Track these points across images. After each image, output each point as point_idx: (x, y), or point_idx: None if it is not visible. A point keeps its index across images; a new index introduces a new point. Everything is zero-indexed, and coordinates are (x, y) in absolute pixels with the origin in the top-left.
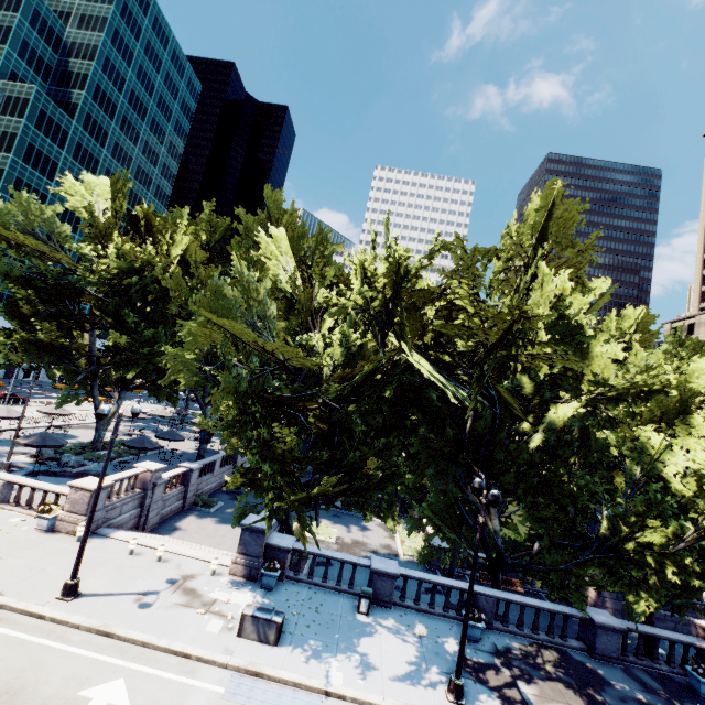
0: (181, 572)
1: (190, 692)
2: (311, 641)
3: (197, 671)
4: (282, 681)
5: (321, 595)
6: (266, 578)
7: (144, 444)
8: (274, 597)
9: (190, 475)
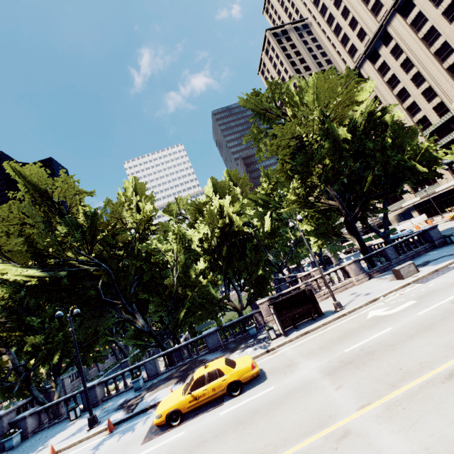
0: None
1: None
2: None
3: None
4: None
5: (52, 428)
6: (7, 443)
7: None
8: (13, 450)
9: None
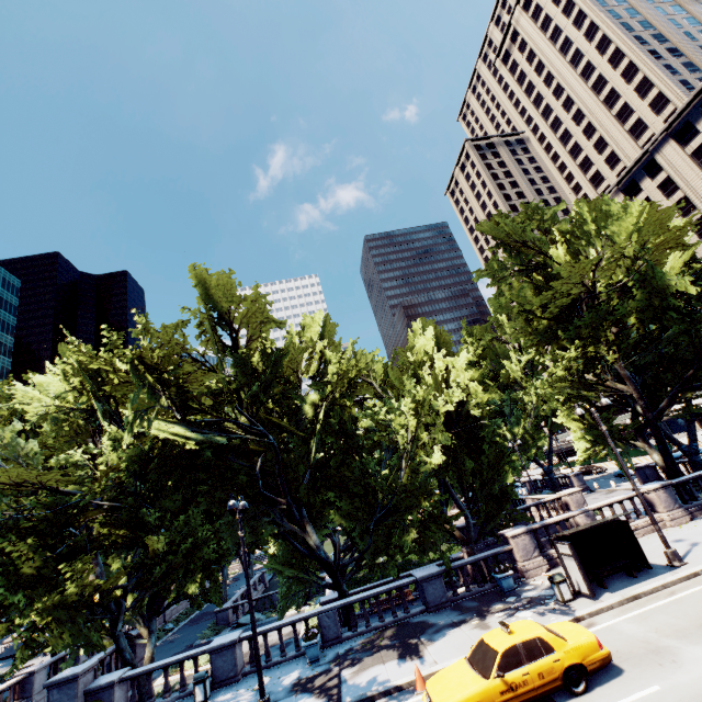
0: None
1: None
2: None
3: None
4: None
5: None
6: None
7: None
8: None
9: (31, 681)
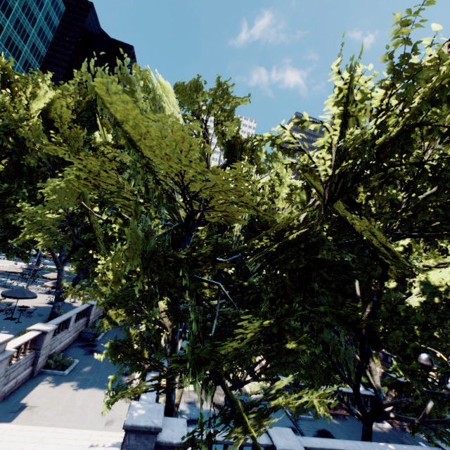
0: None
1: None
2: None
3: None
4: None
5: None
6: None
7: None
8: None
9: (42, 338)
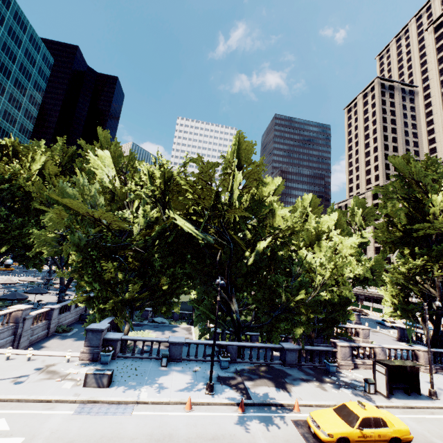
0: (45, 363)
1: (50, 416)
2: (130, 382)
3: (56, 407)
4: (111, 402)
5: (139, 362)
6: (103, 357)
7: (16, 296)
8: (109, 367)
9: (52, 312)
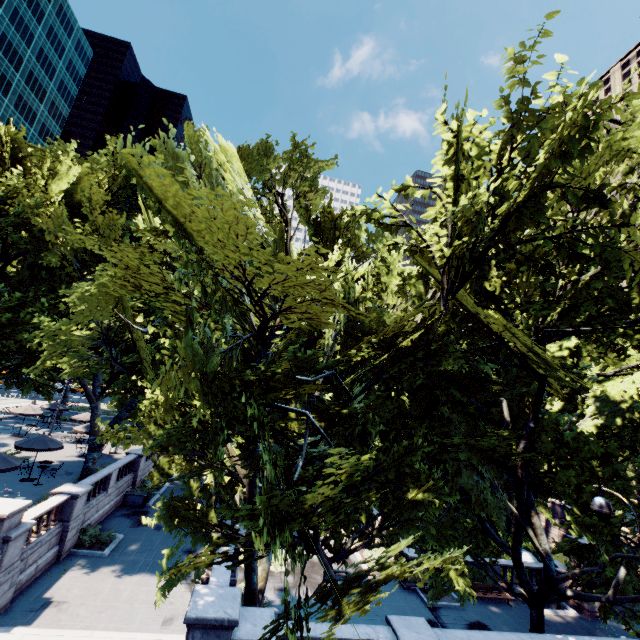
0: None
1: None
2: None
3: None
4: None
5: None
6: None
7: None
8: None
9: (71, 504)
